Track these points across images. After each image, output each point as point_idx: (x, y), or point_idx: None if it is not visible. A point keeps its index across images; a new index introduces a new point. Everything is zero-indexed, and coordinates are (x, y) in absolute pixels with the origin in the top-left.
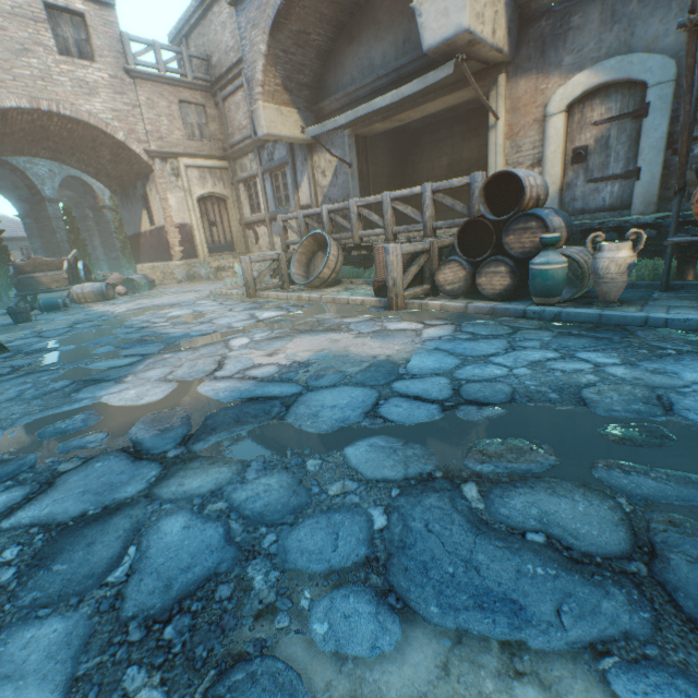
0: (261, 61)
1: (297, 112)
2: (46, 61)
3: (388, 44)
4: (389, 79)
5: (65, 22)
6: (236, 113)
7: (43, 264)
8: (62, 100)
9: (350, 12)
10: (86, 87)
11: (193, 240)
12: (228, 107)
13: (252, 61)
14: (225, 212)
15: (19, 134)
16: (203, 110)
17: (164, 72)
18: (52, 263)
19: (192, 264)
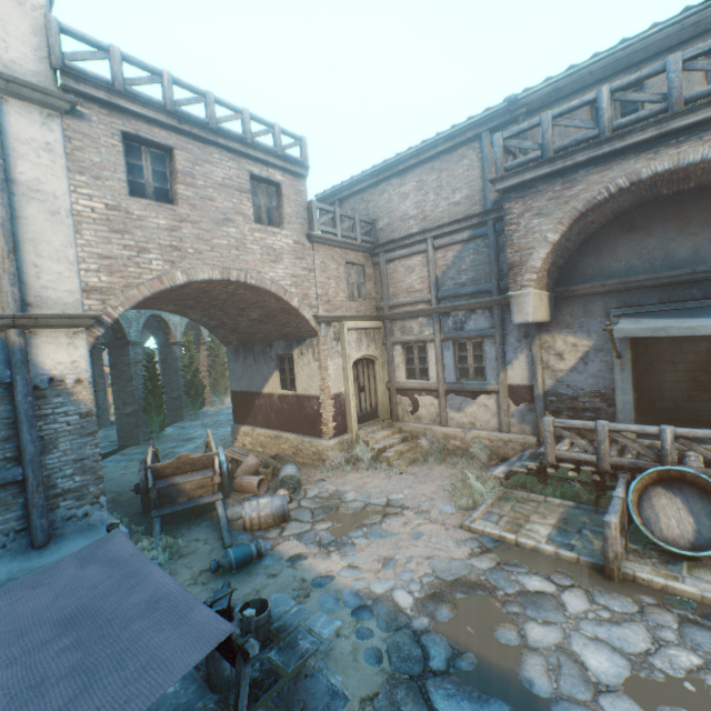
0: (544, 249)
1: (546, 294)
2: (242, 229)
3: (704, 239)
4: (709, 274)
5: (261, 191)
6: (405, 276)
7: (186, 462)
8: (250, 268)
9: (641, 204)
10: (272, 254)
11: (344, 411)
12: (393, 268)
13: (525, 246)
14: (372, 373)
15: (169, 296)
16: (361, 269)
17: (339, 236)
18: (198, 460)
19: (345, 442)
